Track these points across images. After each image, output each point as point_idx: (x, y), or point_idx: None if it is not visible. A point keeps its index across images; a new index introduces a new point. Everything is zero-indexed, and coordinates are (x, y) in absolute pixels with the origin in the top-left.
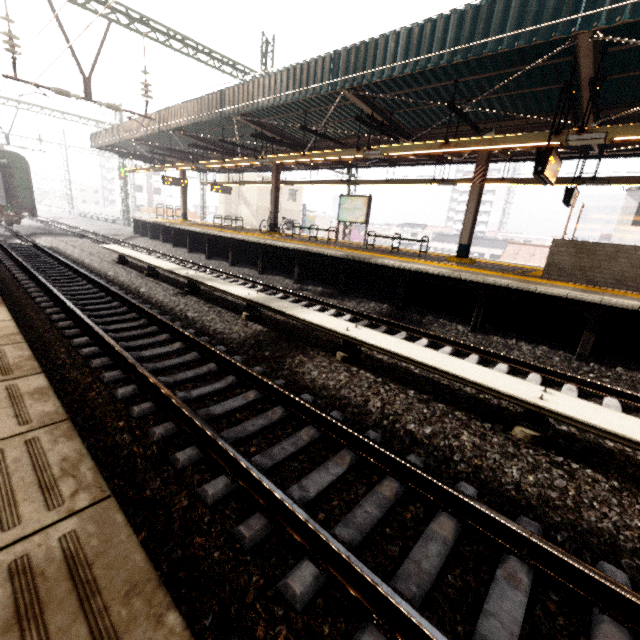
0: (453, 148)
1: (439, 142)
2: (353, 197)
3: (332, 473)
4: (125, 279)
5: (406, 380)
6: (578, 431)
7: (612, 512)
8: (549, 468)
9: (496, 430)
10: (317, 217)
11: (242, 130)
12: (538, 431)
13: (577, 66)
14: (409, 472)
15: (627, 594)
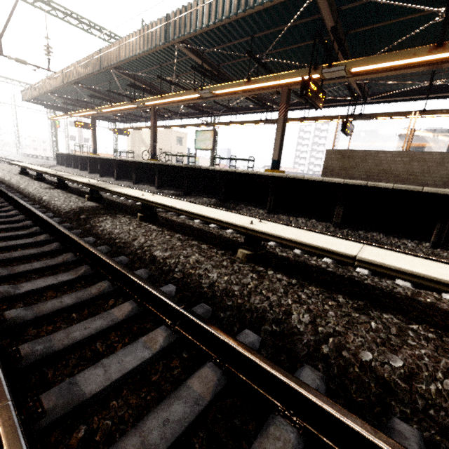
0: (253, 84)
1: (244, 81)
2: (204, 131)
3: (58, 279)
4: (15, 181)
5: (182, 230)
6: (294, 256)
7: (274, 296)
8: (247, 273)
9: (226, 254)
10: (200, 158)
11: (125, 84)
12: (251, 250)
13: (322, 19)
14: (123, 276)
15: (230, 342)
